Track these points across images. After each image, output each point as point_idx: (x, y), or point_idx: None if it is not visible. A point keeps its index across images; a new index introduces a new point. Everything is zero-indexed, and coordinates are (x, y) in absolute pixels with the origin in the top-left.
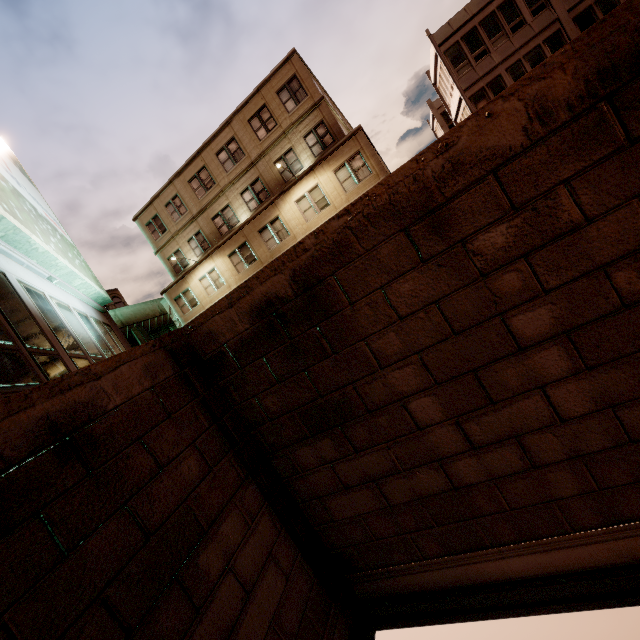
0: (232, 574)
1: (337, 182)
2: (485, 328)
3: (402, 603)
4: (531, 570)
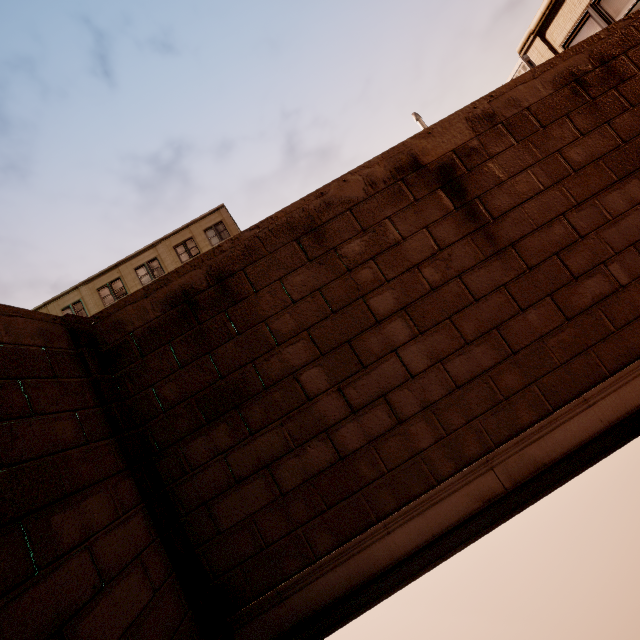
0: (88, 553)
1: None
2: (353, 307)
3: (293, 638)
4: (413, 541)
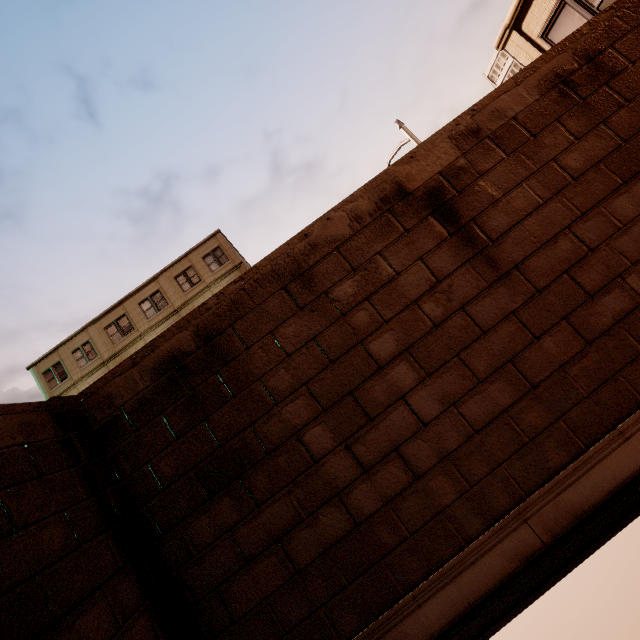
0: None
1: None
2: (352, 355)
3: None
4: (447, 613)
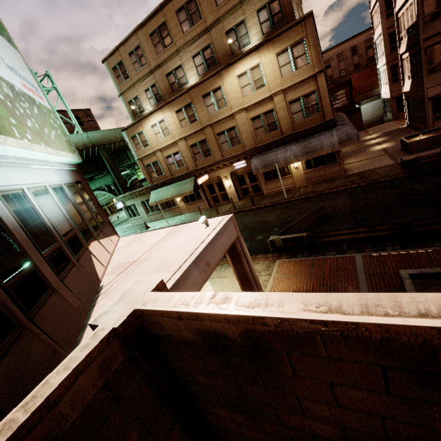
0: None
1: (277, 65)
2: None
3: None
4: None
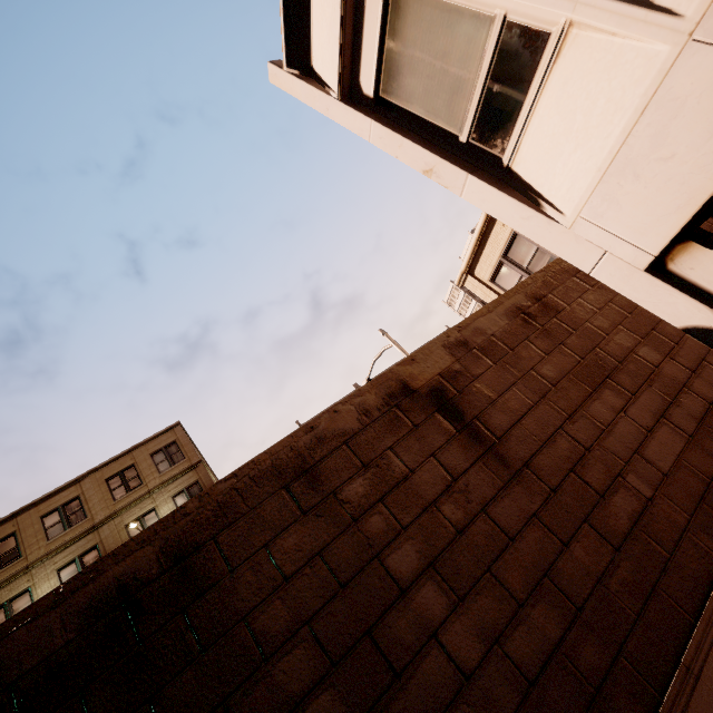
0: None
1: None
2: (368, 574)
3: None
4: None
